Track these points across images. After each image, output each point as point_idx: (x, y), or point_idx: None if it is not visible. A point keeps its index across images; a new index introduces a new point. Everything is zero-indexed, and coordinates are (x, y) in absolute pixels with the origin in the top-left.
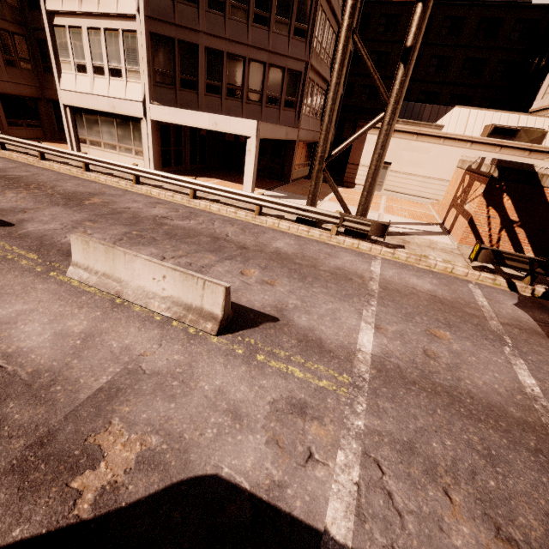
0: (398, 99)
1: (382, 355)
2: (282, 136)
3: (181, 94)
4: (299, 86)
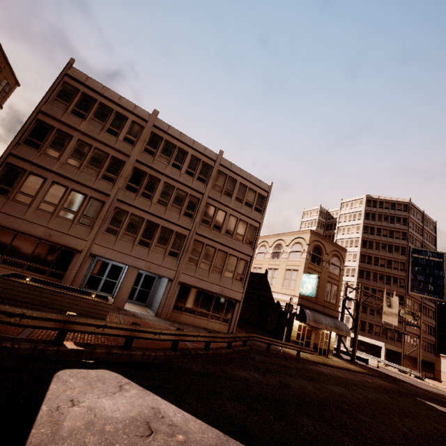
0: (419, 345)
1: (405, 378)
2: (395, 350)
3: (360, 332)
4: (401, 335)
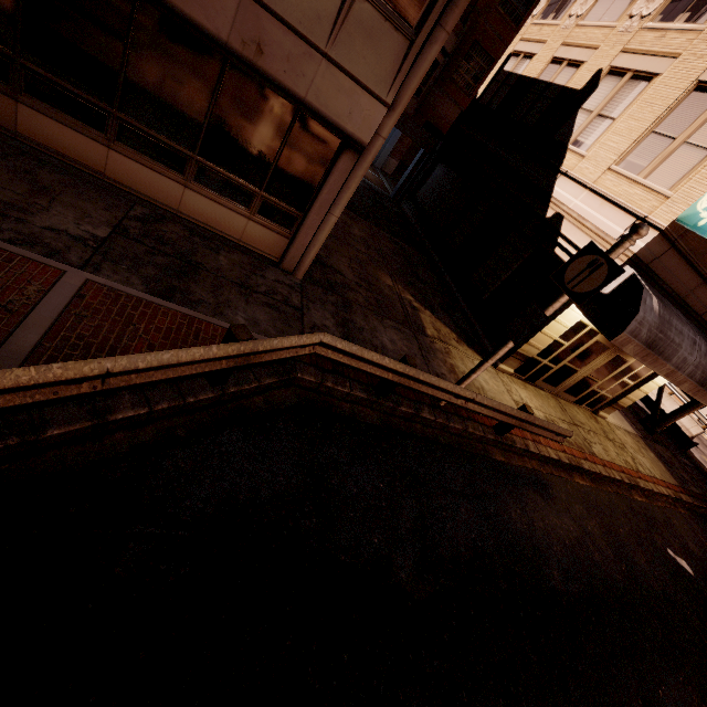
0: None
1: None
2: None
3: None
4: None
